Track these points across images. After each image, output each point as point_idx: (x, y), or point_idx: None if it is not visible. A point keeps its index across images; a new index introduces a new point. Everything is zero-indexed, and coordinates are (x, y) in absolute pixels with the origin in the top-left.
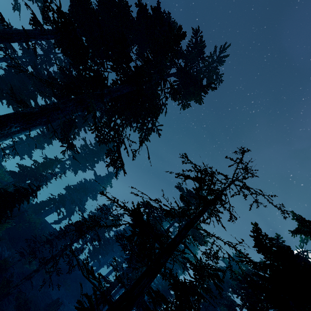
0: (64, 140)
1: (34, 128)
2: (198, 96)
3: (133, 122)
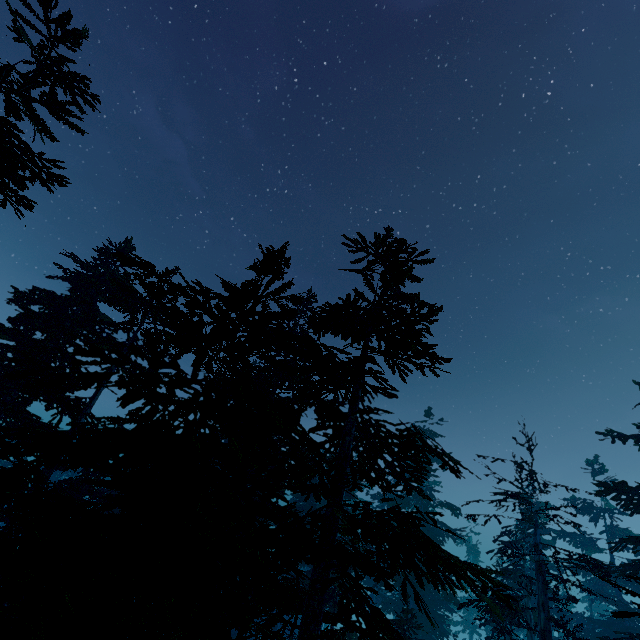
0: None
1: None
2: None
3: None
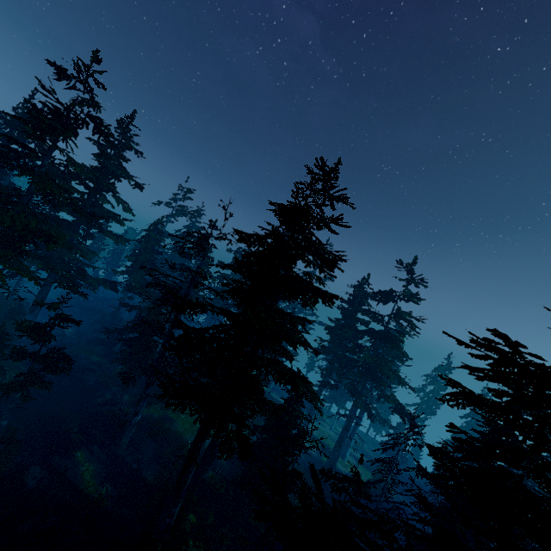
0: (375, 419)
1: (360, 420)
2: (402, 343)
3: (393, 383)
